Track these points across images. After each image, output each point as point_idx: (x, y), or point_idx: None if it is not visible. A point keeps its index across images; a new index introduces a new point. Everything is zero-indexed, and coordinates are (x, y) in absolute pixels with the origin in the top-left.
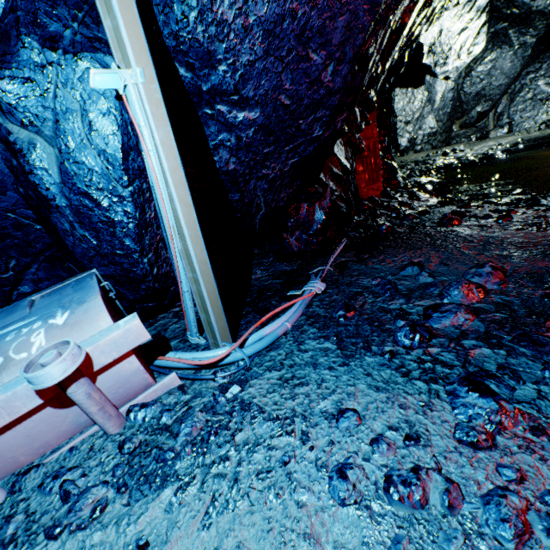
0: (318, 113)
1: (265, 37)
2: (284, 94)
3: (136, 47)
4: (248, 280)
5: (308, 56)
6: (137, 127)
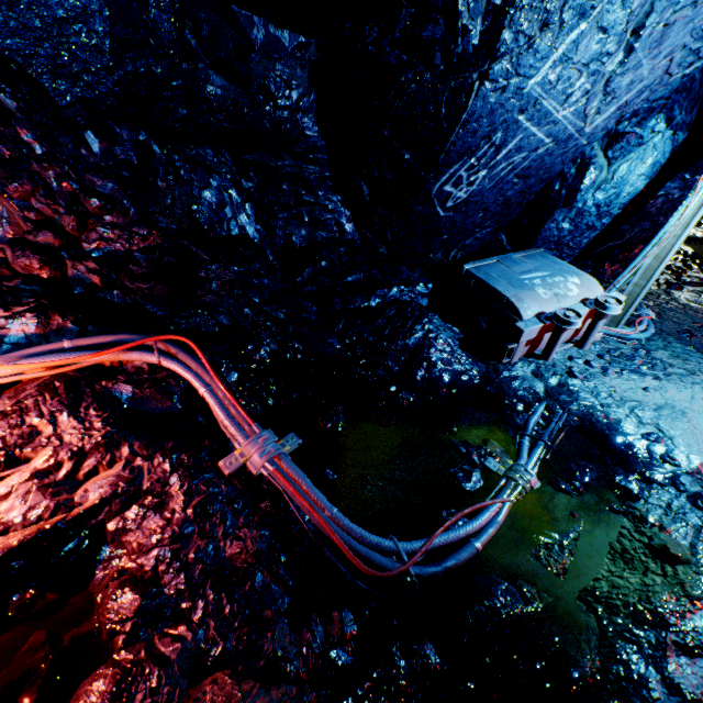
0: None
1: None
2: None
3: None
4: None
5: None
6: (695, 195)
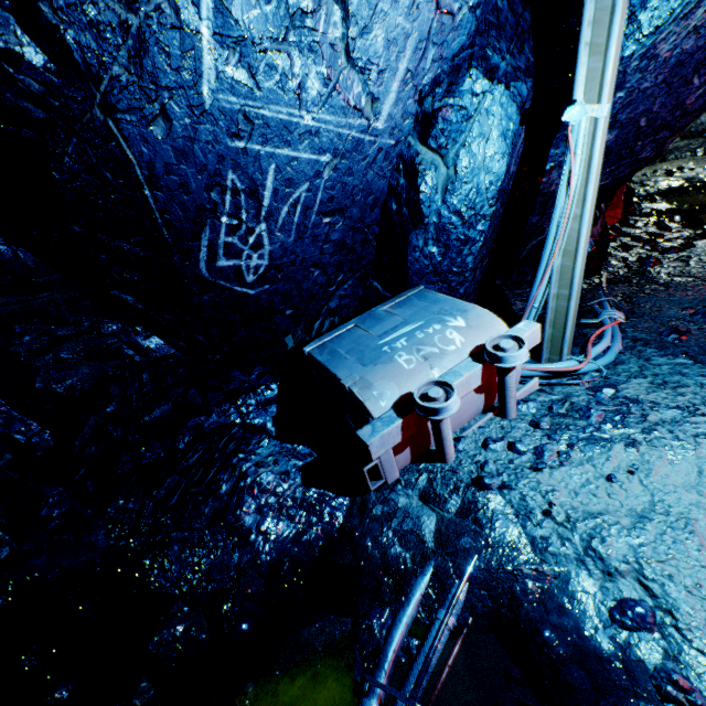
0: (659, 134)
1: (673, 67)
2: (646, 117)
3: (610, 87)
4: (511, 310)
5: (691, 81)
6: (572, 154)
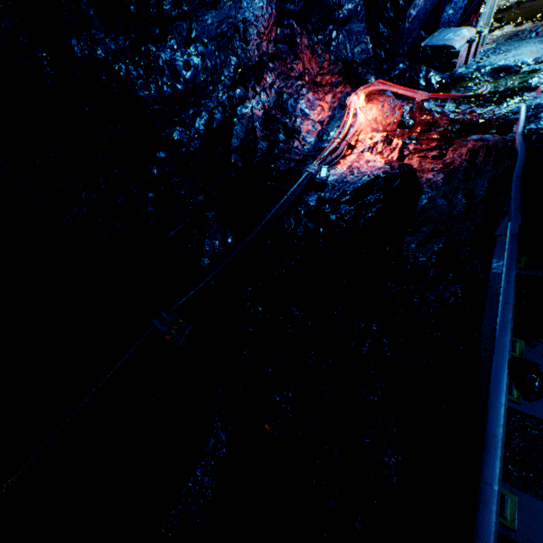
0: None
1: None
2: None
3: None
4: None
5: None
6: None
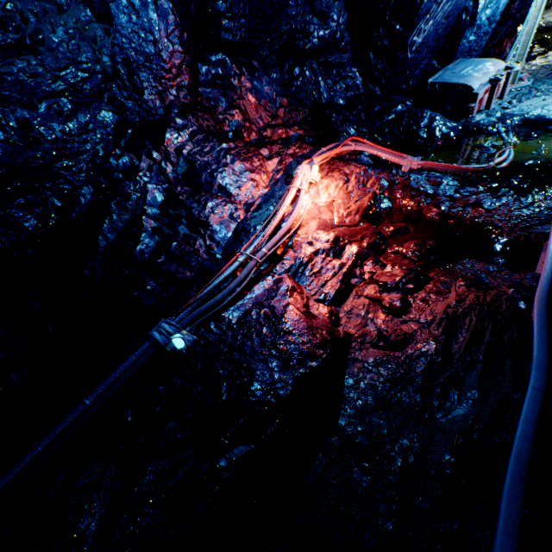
0: None
1: None
2: None
3: None
4: None
5: None
6: None
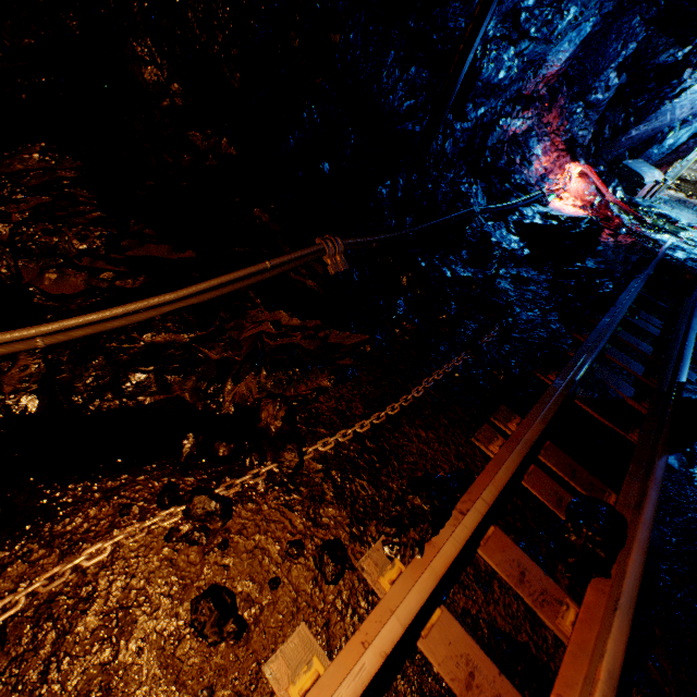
0: None
1: None
2: None
3: None
4: None
5: None
6: None
